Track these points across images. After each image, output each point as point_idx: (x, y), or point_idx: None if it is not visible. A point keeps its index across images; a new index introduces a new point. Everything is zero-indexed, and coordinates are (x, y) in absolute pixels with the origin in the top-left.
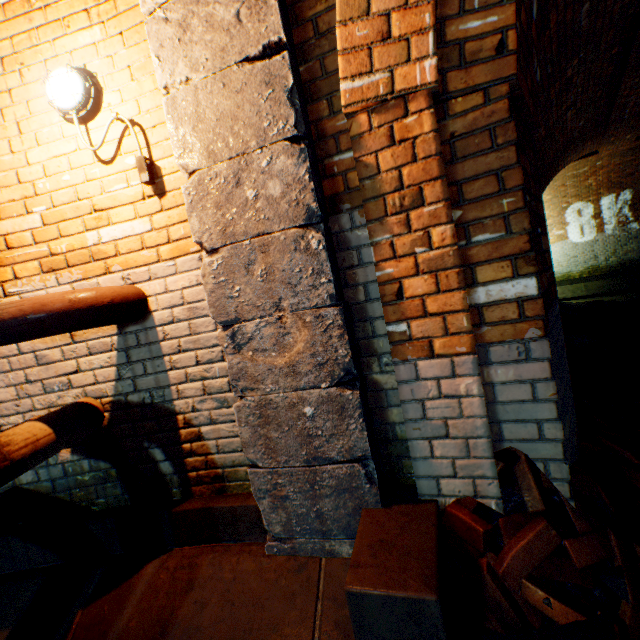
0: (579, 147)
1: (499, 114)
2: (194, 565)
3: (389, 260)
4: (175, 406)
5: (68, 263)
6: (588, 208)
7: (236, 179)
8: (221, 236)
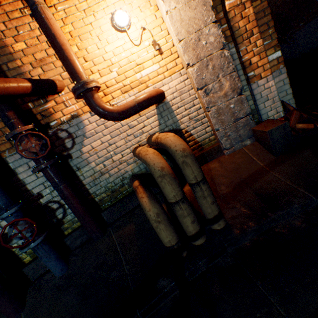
0: None
1: (265, 6)
2: (206, 167)
3: (246, 54)
4: (181, 127)
5: (131, 88)
6: None
7: (198, 39)
8: (196, 59)
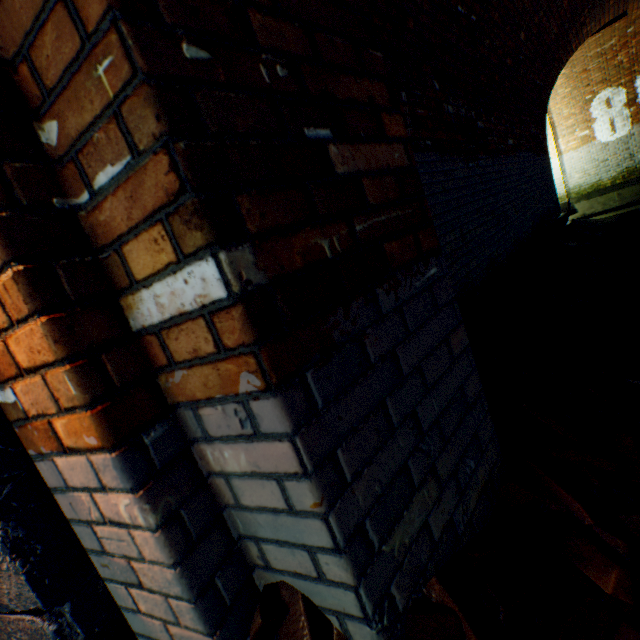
0: (597, 10)
1: None
2: None
3: None
4: None
5: None
6: (619, 95)
7: None
8: None
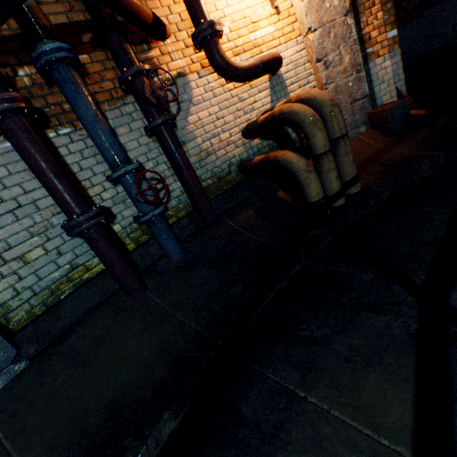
0: None
1: None
2: None
3: (366, 27)
4: None
5: (244, 51)
6: None
7: (322, 0)
8: (318, 24)
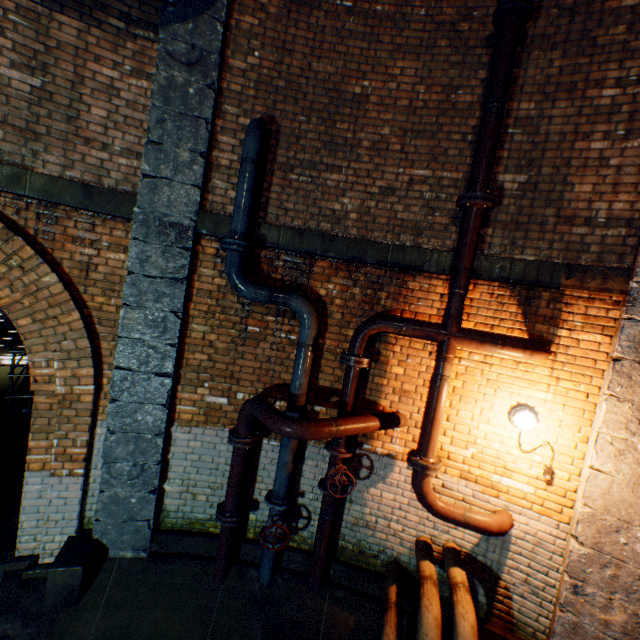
0: None
1: None
2: None
3: None
4: (502, 575)
5: (475, 480)
6: None
7: (616, 528)
8: (592, 543)
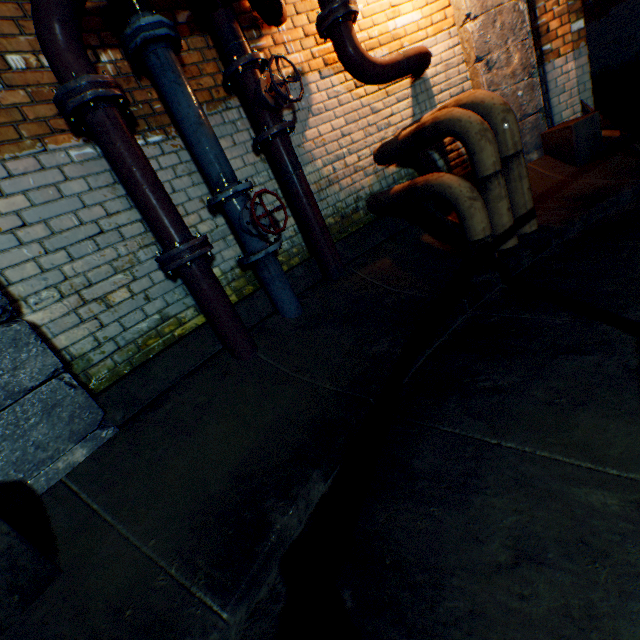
0: None
1: None
2: None
3: (543, 15)
4: None
5: (379, 44)
6: None
7: None
8: (480, 9)
